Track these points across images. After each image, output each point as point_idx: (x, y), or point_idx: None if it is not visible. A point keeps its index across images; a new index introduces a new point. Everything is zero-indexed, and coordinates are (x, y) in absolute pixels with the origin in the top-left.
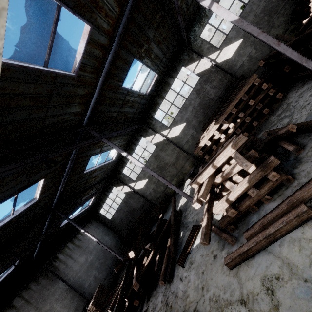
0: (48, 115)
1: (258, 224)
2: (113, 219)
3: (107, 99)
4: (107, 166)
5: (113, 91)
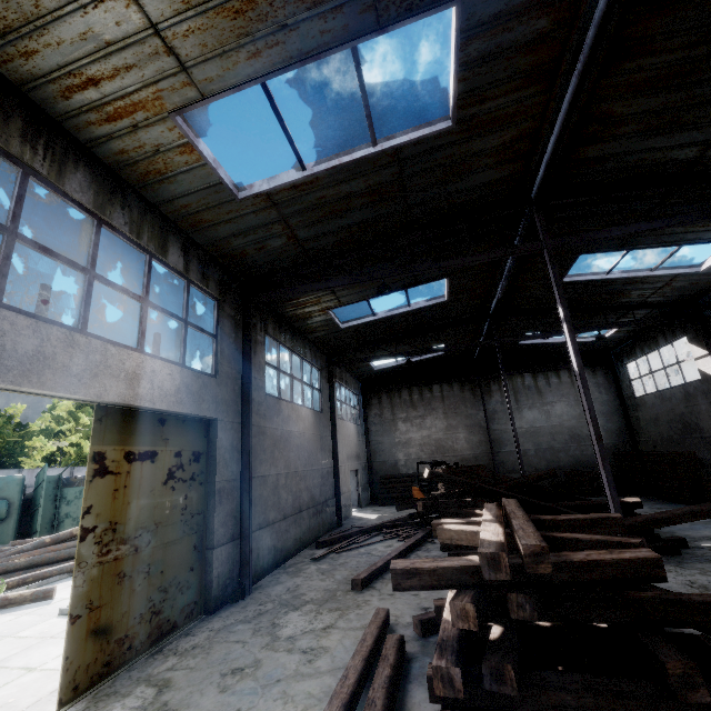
0: (411, 205)
1: (389, 654)
2: (641, 403)
3: (622, 121)
4: (665, 280)
5: (661, 90)
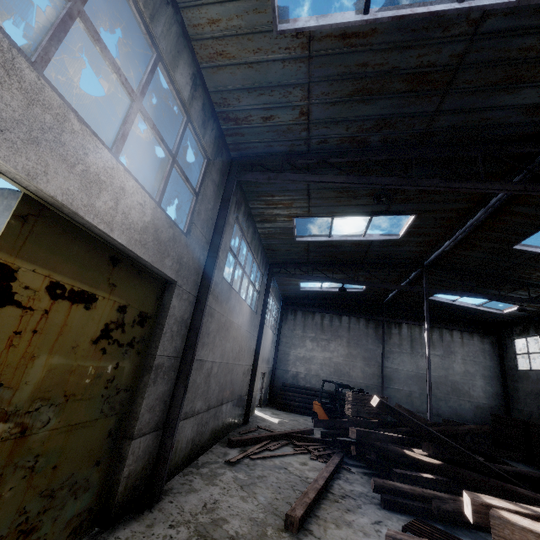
0: (442, 110)
1: None
2: (524, 376)
3: None
4: None
5: None
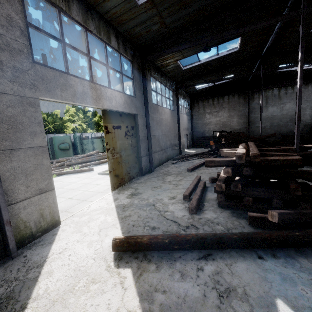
0: None
1: (201, 185)
2: None
3: None
4: None
5: None
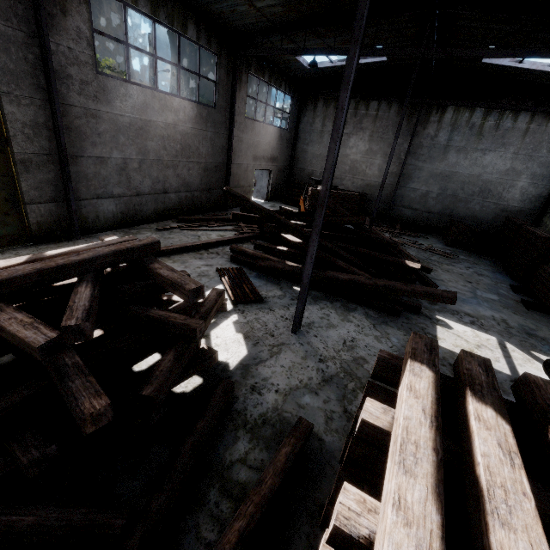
0: None
1: None
2: None
3: None
4: None
5: None
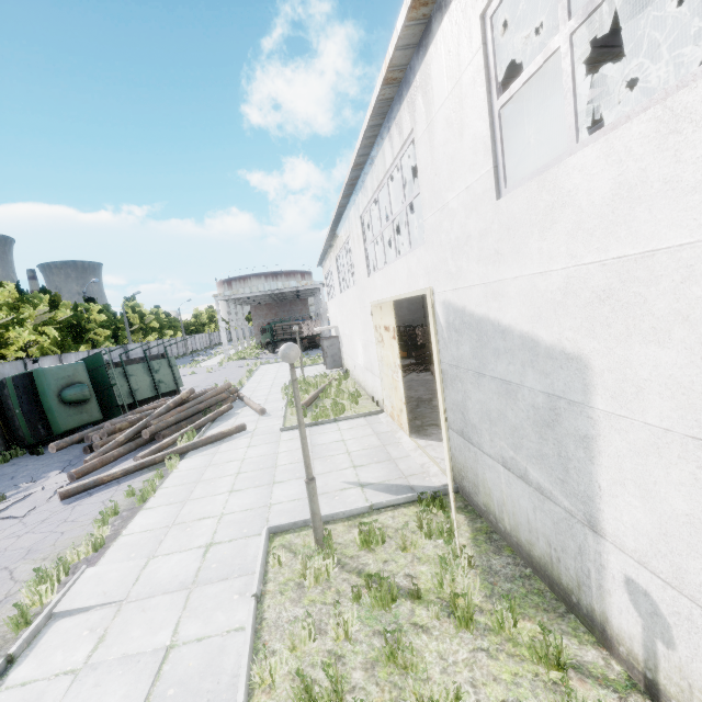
0: None
1: None
2: None
3: None
4: None
5: None
